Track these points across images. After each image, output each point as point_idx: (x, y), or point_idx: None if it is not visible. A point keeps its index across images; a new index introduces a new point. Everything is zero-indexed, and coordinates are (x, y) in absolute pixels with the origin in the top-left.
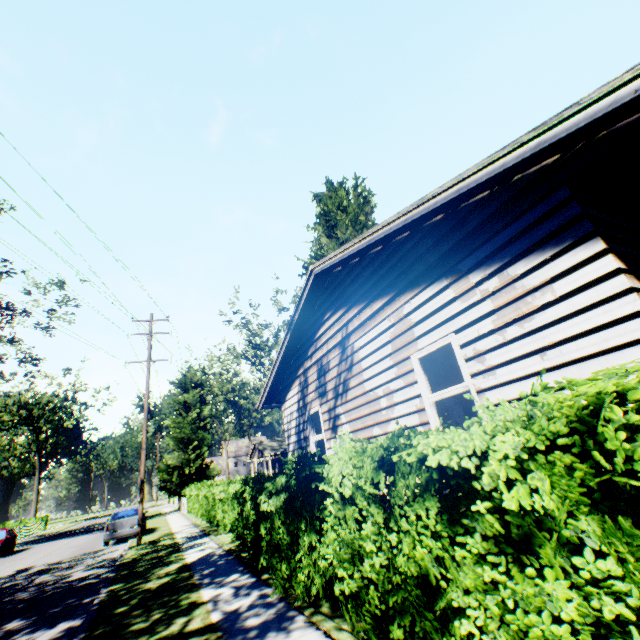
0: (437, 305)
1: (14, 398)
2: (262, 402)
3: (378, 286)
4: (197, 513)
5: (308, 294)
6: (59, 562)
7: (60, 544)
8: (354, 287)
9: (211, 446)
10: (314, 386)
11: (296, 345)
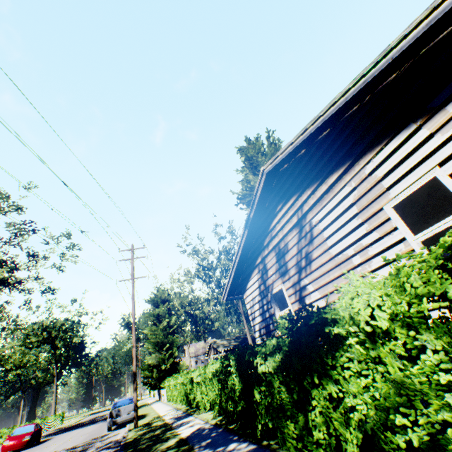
0: (408, 150)
1: (38, 324)
2: (226, 294)
3: (331, 162)
4: (176, 400)
5: (261, 192)
6: (74, 447)
7: (74, 433)
8: (304, 174)
9: (179, 347)
10: (274, 269)
11: (251, 241)
